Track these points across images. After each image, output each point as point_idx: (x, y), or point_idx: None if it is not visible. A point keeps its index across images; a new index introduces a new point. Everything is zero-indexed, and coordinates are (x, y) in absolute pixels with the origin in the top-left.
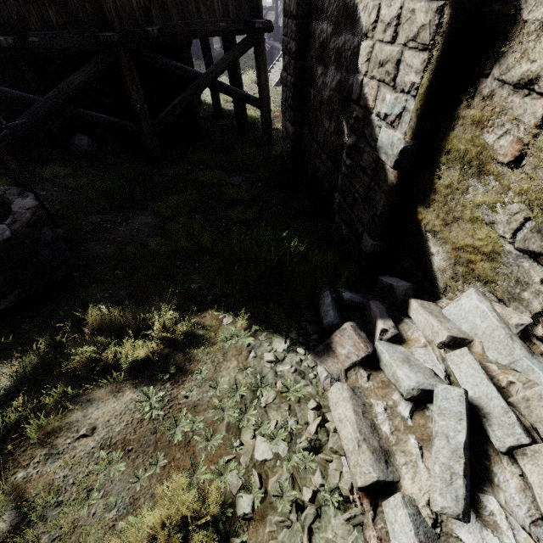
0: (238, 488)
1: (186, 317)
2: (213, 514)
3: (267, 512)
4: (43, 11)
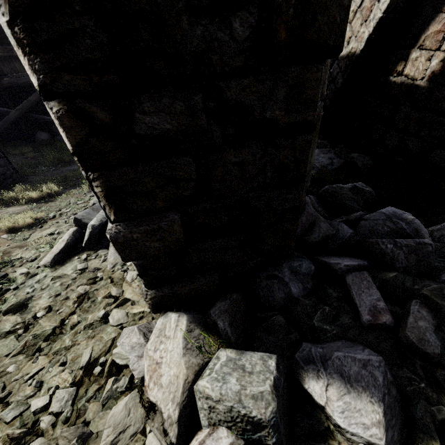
0: (52, 215)
1: (64, 191)
2: (39, 218)
3: (59, 218)
4: (12, 64)
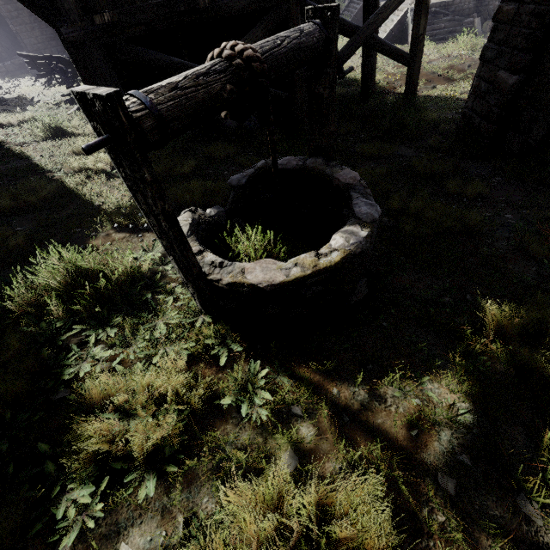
0: None
1: None
2: None
3: None
4: None
